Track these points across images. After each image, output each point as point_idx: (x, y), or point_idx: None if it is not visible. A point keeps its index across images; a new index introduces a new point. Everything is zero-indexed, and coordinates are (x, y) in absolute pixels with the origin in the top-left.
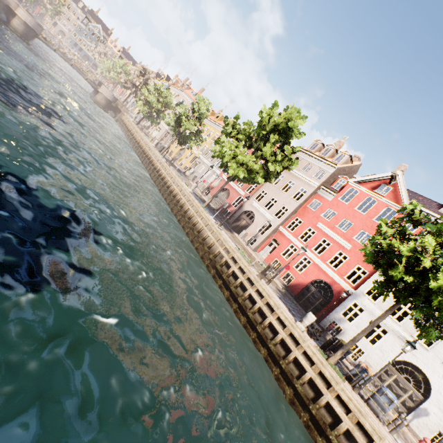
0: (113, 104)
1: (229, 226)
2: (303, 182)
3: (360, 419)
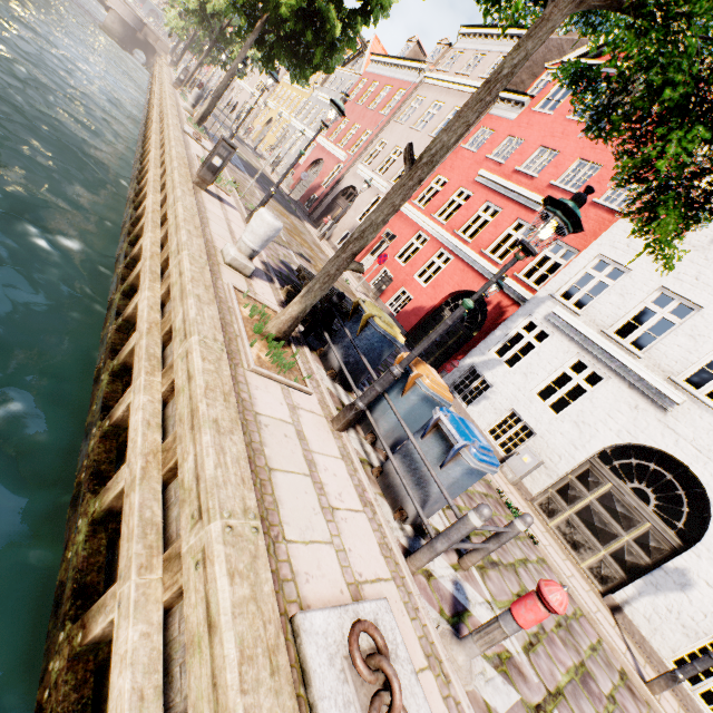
0: (139, 35)
1: (302, 215)
2: (459, 96)
3: (180, 447)
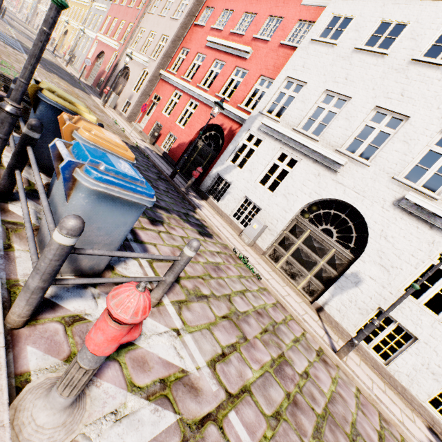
0: None
1: (90, 92)
2: None
3: None
